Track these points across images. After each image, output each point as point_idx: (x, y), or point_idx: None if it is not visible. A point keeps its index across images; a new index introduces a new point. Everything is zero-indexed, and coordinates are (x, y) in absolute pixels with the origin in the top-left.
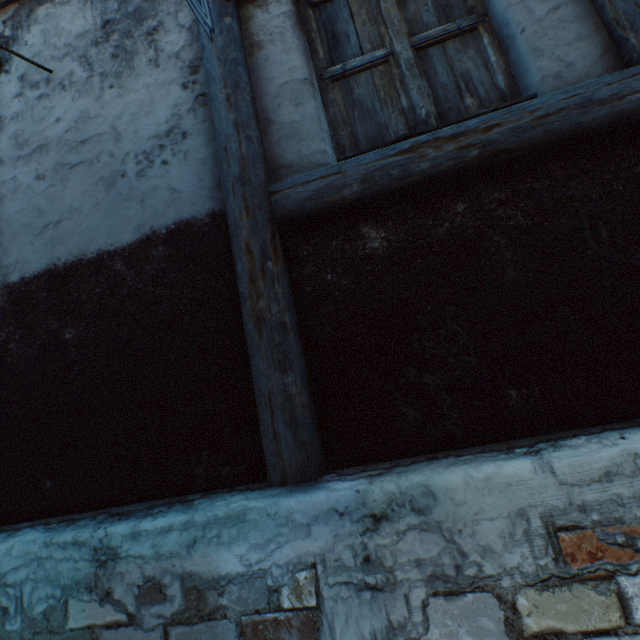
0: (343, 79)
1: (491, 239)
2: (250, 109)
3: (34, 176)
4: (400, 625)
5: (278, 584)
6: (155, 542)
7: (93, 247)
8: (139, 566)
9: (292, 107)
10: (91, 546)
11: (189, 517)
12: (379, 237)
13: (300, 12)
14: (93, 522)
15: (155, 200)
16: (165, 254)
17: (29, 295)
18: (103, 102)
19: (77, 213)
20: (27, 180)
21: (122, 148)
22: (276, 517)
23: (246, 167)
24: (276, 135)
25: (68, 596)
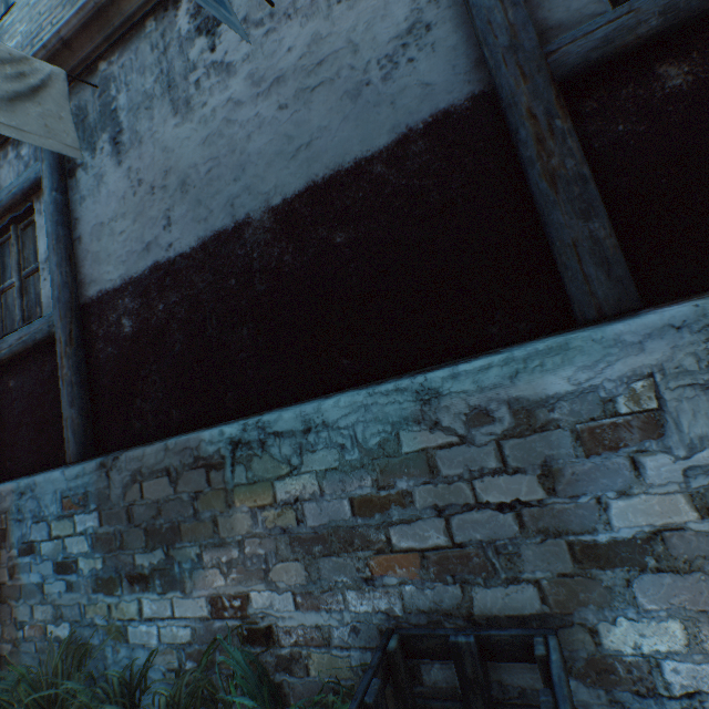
0: None
1: None
2: None
3: (276, 108)
4: None
5: (612, 396)
6: (475, 379)
7: (348, 158)
8: (462, 399)
9: None
10: (412, 390)
11: (507, 355)
12: (681, 73)
13: None
14: (403, 378)
15: (406, 99)
16: (425, 147)
17: (293, 213)
18: (332, 20)
19: (326, 131)
20: (270, 113)
21: (361, 59)
22: (602, 342)
23: (516, 34)
24: None
25: (398, 430)
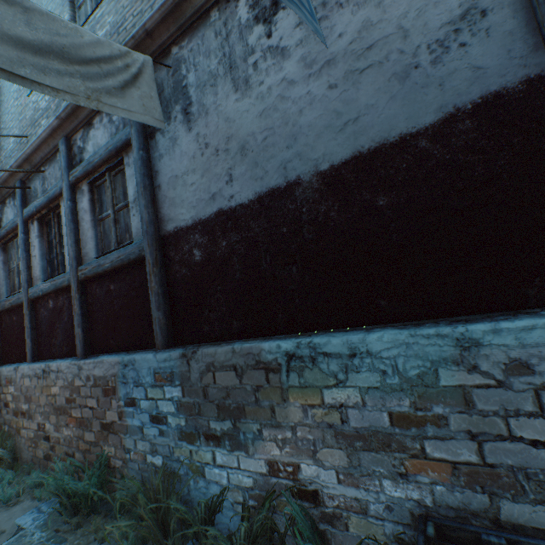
0: None
1: None
2: None
3: (326, 87)
4: None
5: None
6: (517, 336)
7: (393, 133)
8: (502, 351)
9: None
10: (452, 337)
11: None
12: None
13: None
14: (441, 324)
15: (454, 81)
16: (472, 126)
17: (339, 178)
18: (383, 7)
19: (372, 108)
20: (320, 92)
21: (410, 43)
22: None
23: None
24: None
25: (436, 367)
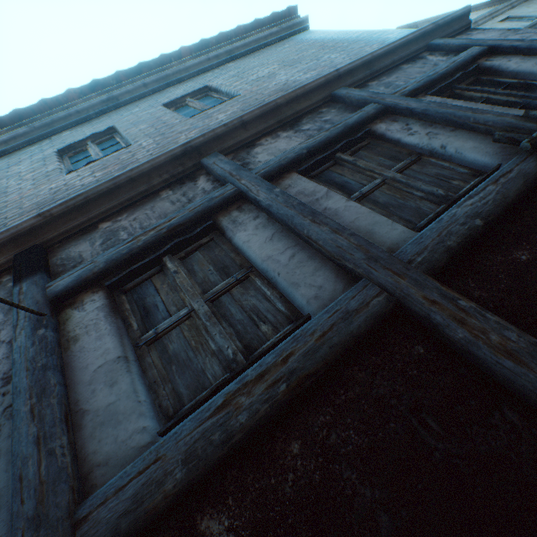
0: (157, 339)
1: (341, 476)
2: (56, 412)
3: None
4: None
5: None
6: None
7: None
8: None
9: (107, 388)
10: None
11: None
12: (223, 528)
13: (115, 298)
14: None
15: None
16: None
17: None
18: None
19: None
20: None
21: None
22: None
23: (44, 495)
24: (90, 425)
25: None
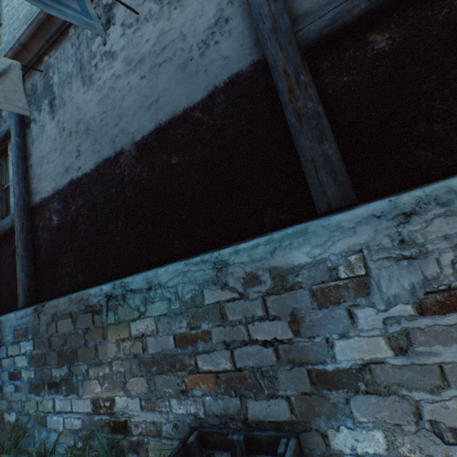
0: None
1: None
2: None
3: (139, 78)
4: (433, 278)
5: (335, 265)
6: (249, 254)
7: (180, 108)
8: (241, 268)
9: None
10: (211, 262)
11: (269, 237)
12: (384, 39)
13: None
14: (208, 253)
15: (213, 68)
16: (225, 99)
17: (148, 145)
18: (171, 20)
19: (167, 91)
20: (136, 82)
21: (188, 44)
22: (329, 227)
23: (276, 20)
24: None
25: (202, 288)
